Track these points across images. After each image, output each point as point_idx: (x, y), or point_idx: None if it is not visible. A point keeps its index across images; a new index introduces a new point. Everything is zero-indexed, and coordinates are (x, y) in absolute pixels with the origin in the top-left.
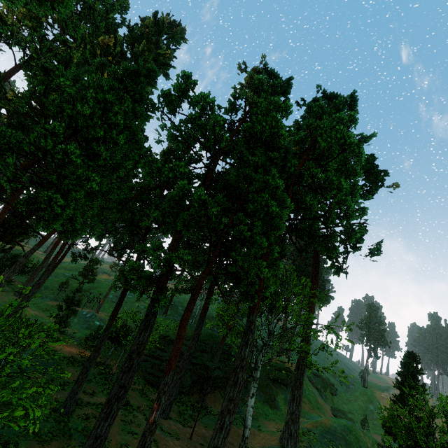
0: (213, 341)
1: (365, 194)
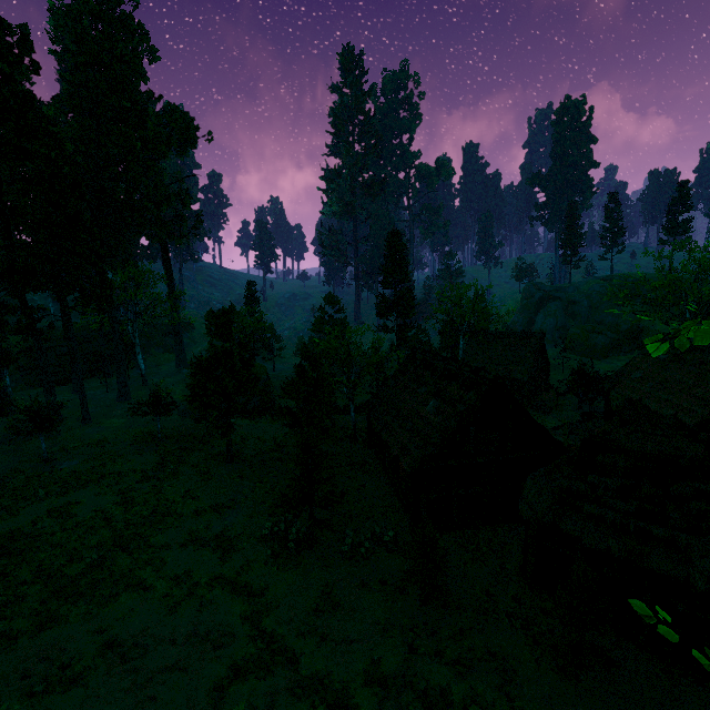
0: (90, 330)
1: (188, 143)
